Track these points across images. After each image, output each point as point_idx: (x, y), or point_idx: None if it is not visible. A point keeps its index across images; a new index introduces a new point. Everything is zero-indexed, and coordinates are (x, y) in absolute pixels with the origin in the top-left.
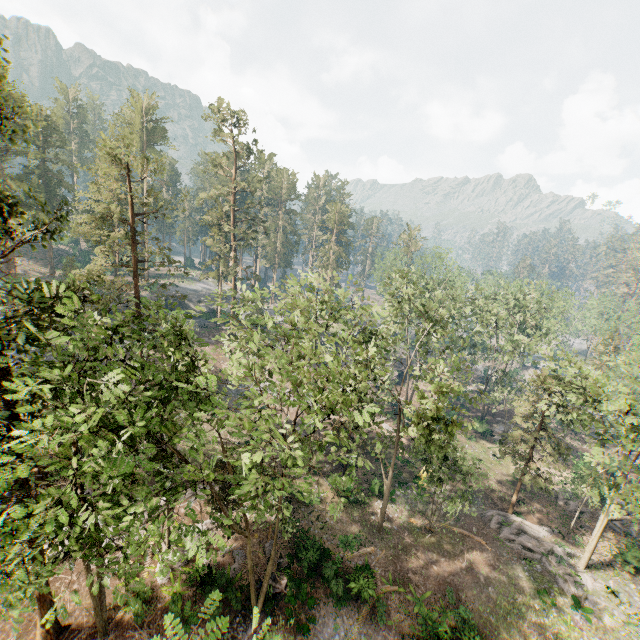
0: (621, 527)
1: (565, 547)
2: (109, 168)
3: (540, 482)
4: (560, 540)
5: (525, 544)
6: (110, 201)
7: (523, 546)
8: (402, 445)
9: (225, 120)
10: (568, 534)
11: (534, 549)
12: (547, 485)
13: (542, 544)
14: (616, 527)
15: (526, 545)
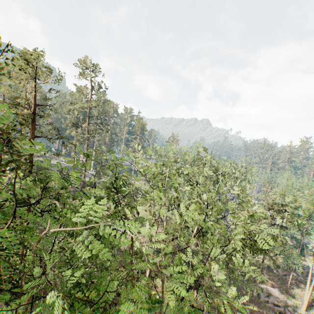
0: (303, 280)
1: (291, 299)
2: (26, 66)
3: (278, 262)
4: (286, 294)
5: (274, 302)
6: (21, 91)
7: (273, 303)
8: (193, 250)
9: (87, 69)
10: (287, 290)
11: (279, 304)
12: (264, 262)
13: (281, 299)
14: (302, 280)
15: (275, 302)
